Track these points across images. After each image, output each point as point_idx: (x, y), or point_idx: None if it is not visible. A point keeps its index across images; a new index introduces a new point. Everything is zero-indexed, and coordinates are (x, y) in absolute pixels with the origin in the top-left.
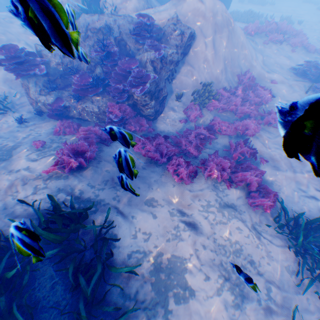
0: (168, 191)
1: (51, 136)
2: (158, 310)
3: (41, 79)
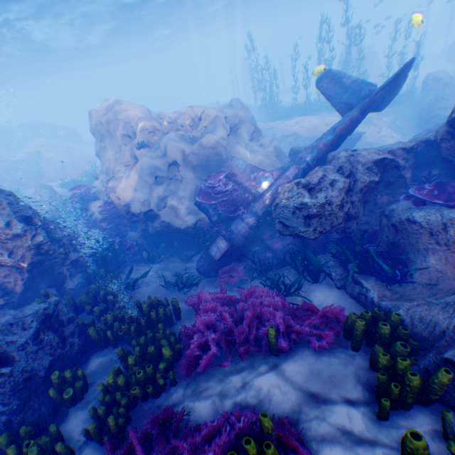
0: None
1: None
2: None
3: None
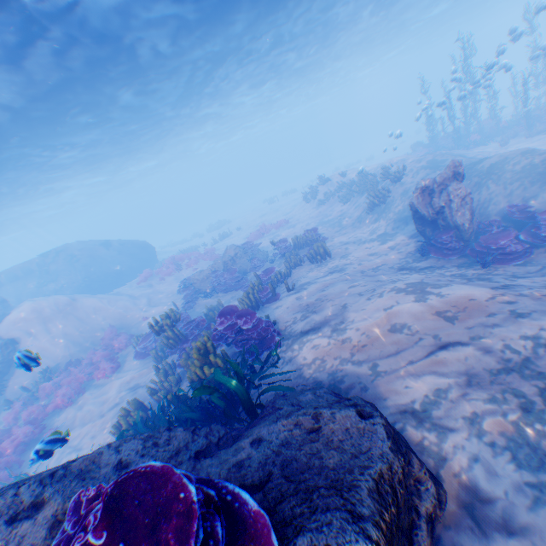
0: None
1: None
2: None
3: None
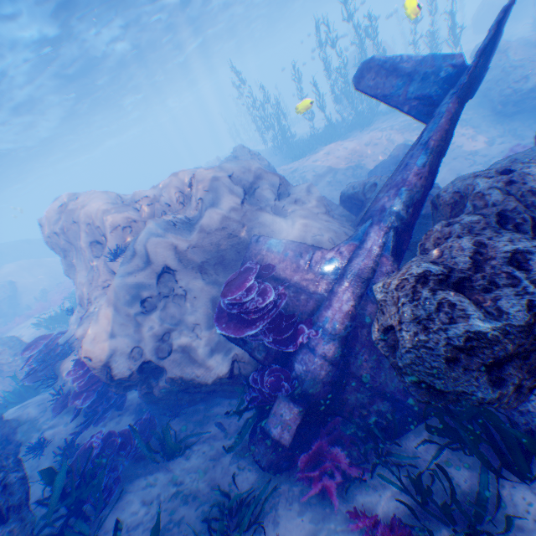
0: (16, 329)
1: None
2: None
3: None
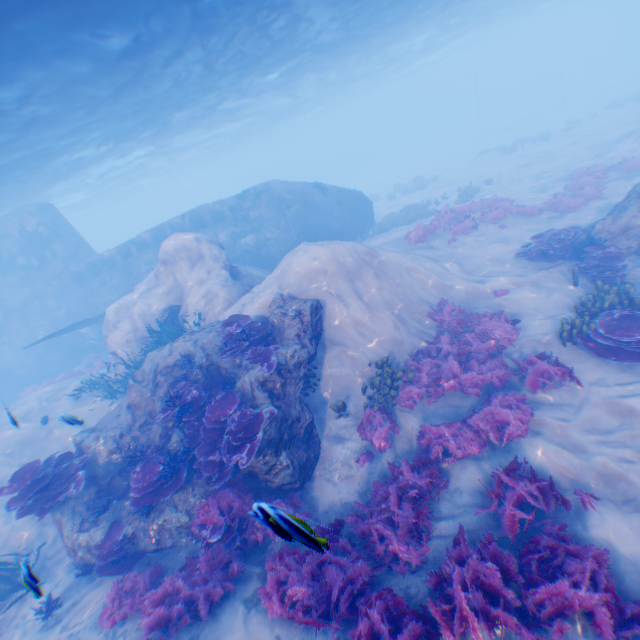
0: None
1: (96, 636)
2: None
3: (85, 495)
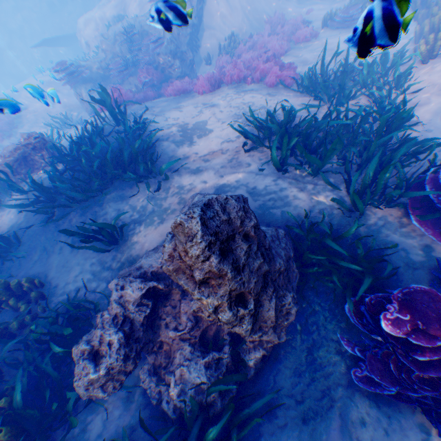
0: (193, 100)
1: None
2: (185, 143)
3: (89, 86)
